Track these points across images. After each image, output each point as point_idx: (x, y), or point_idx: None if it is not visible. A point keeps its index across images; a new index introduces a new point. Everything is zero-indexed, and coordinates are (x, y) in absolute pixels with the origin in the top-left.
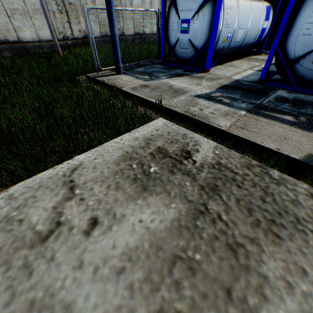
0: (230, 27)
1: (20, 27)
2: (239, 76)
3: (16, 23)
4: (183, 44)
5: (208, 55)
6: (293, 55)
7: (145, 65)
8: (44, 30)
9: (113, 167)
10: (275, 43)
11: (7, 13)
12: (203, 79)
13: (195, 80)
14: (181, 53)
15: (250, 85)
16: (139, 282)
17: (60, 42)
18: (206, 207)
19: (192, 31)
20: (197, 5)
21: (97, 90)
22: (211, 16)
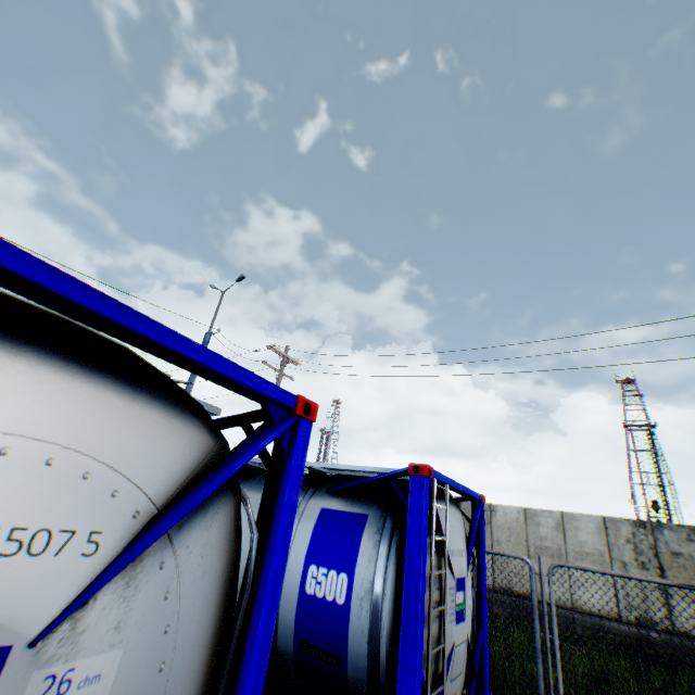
0: None
1: None
2: None
3: None
4: None
5: None
6: None
7: None
8: None
9: None
10: None
11: None
12: None
13: None
14: None
15: None
16: None
17: None
18: None
19: None
20: None
21: None
22: None
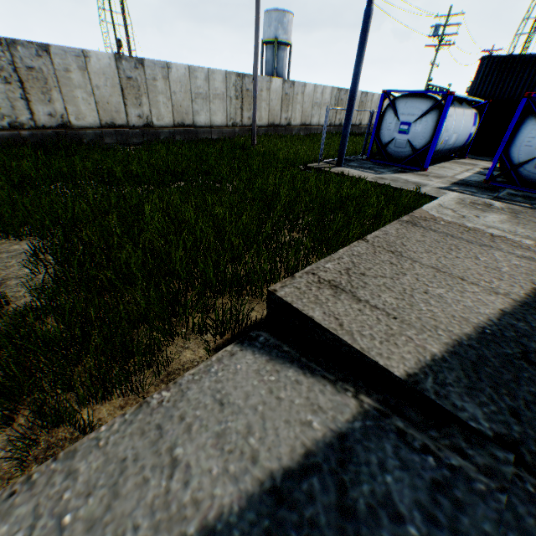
0: (447, 131)
1: (198, 111)
2: (460, 176)
3: (195, 106)
4: (399, 143)
5: (429, 156)
6: (517, 160)
7: (351, 160)
8: (218, 115)
9: (457, 205)
10: (500, 150)
11: (191, 97)
12: (429, 176)
13: (422, 177)
14: (394, 151)
15: (477, 184)
16: (510, 225)
17: (228, 128)
18: (516, 216)
19: (413, 133)
20: (421, 111)
21: (359, 176)
22: (434, 122)
